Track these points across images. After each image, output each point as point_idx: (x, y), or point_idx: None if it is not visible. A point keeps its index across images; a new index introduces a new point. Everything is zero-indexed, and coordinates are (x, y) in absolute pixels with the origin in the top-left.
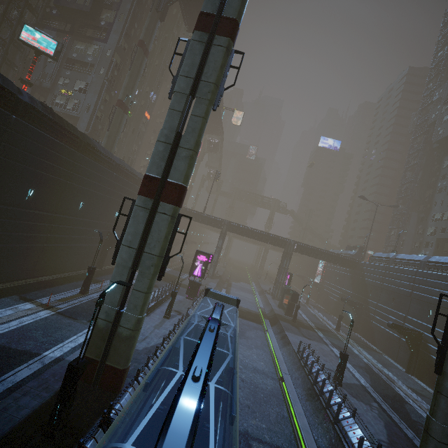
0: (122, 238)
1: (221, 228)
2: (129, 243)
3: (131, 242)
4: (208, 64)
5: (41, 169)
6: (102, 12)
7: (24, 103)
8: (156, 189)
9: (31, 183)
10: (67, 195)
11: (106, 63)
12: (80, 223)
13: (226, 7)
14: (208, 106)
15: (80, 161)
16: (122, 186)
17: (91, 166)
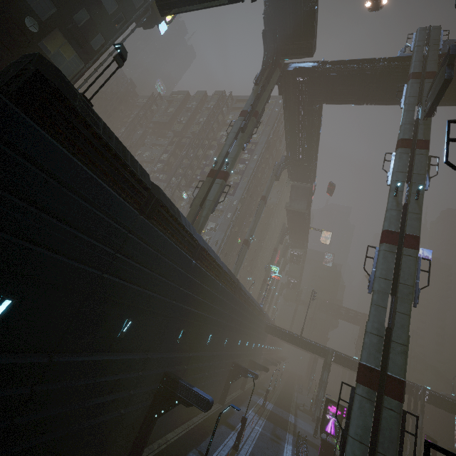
0: (347, 427)
1: (325, 357)
2: (360, 438)
3: (362, 437)
4: (403, 270)
5: (219, 317)
6: (231, 176)
7: (224, 272)
8: (378, 381)
9: (212, 329)
10: (222, 334)
11: (232, 209)
12: (222, 358)
13: (407, 227)
14: (411, 305)
15: (235, 303)
16: (247, 316)
17: (238, 306)
